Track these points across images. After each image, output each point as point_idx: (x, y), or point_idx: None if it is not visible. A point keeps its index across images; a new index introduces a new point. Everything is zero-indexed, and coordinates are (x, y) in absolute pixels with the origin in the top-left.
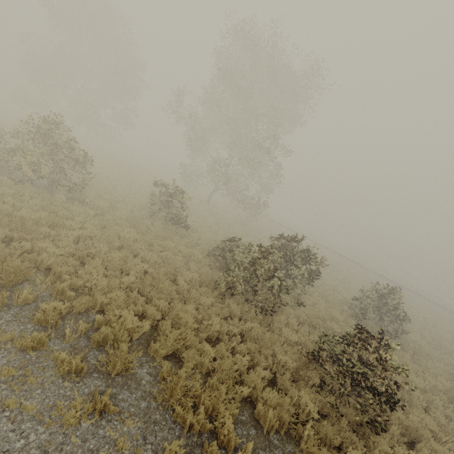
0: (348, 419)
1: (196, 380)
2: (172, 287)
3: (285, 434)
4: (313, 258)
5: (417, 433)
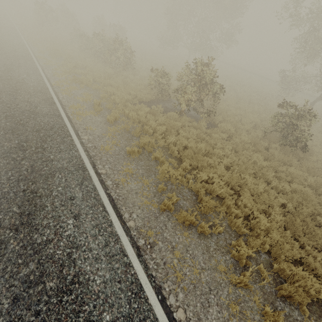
0: None
1: None
2: None
3: None
4: None
5: None
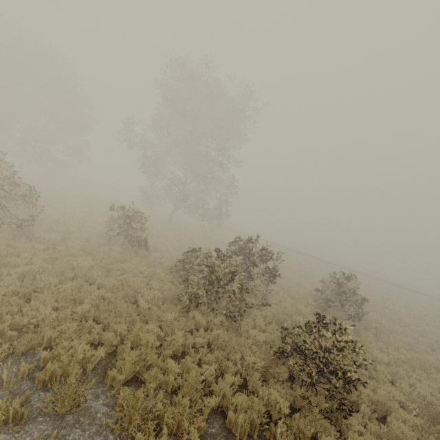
0: (320, 407)
1: (161, 401)
2: (131, 309)
3: (259, 438)
4: (269, 257)
5: (386, 406)
